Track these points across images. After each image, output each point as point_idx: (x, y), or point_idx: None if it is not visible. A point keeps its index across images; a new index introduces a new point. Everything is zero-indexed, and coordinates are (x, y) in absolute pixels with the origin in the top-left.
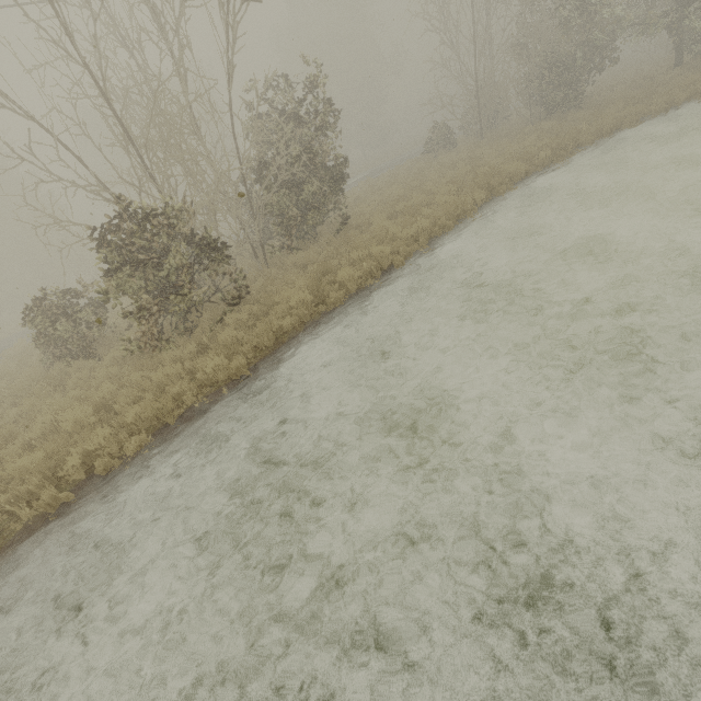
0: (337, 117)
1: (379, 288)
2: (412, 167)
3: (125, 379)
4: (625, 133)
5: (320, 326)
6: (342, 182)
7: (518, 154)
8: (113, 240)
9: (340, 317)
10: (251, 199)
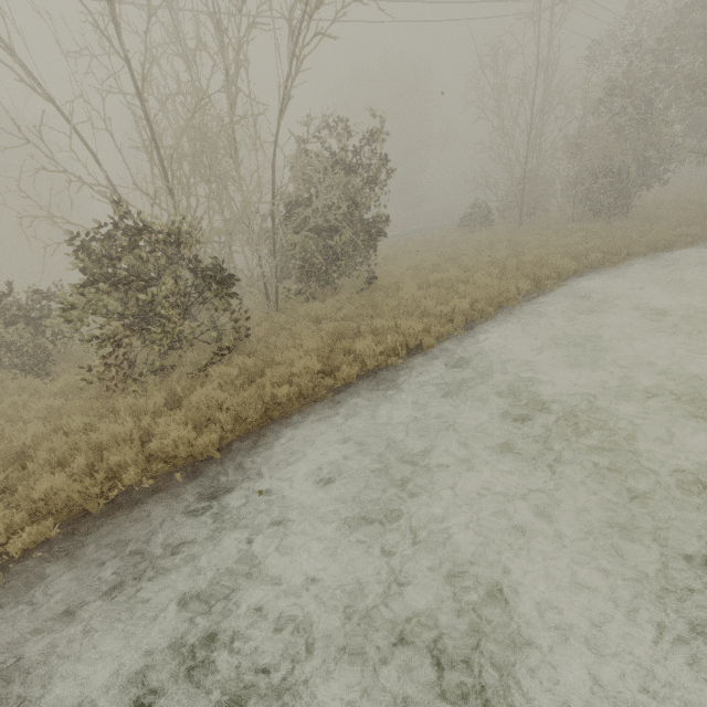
0: (387, 173)
1: (402, 371)
2: (445, 236)
3: (64, 421)
4: (680, 252)
5: (323, 407)
6: (377, 238)
7: (565, 250)
8: (101, 251)
9: (349, 399)
10: (276, 235)
